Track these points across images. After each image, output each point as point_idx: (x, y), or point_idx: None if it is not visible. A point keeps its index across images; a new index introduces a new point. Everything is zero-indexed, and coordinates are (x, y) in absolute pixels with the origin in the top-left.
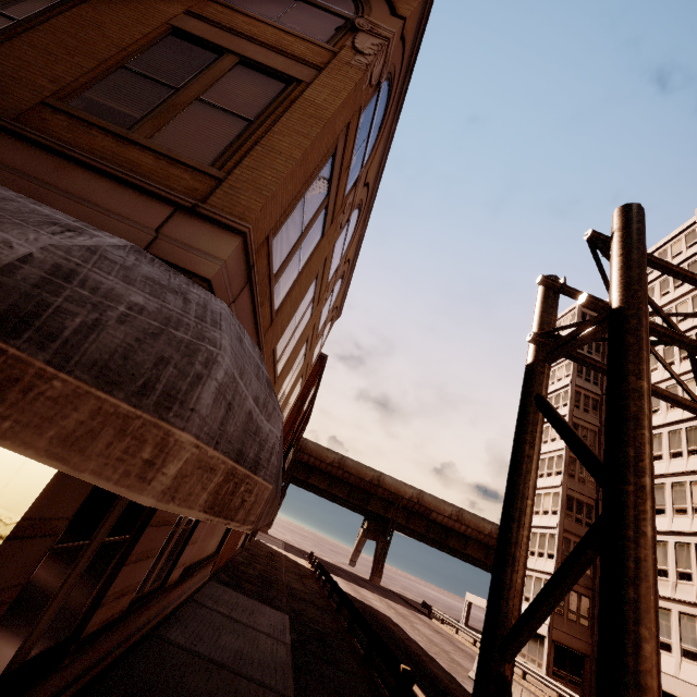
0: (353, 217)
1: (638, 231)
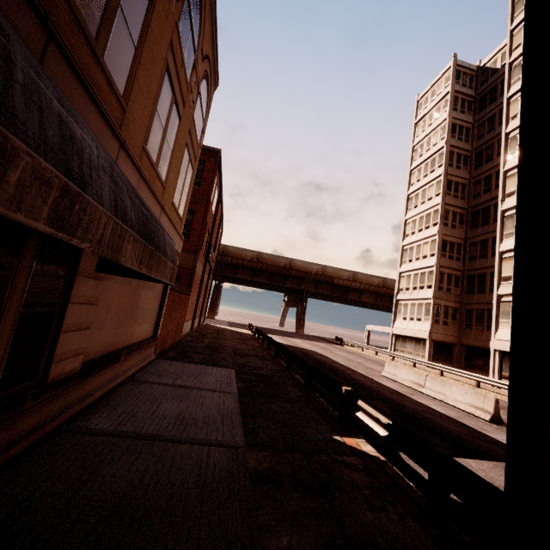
0: None
1: None
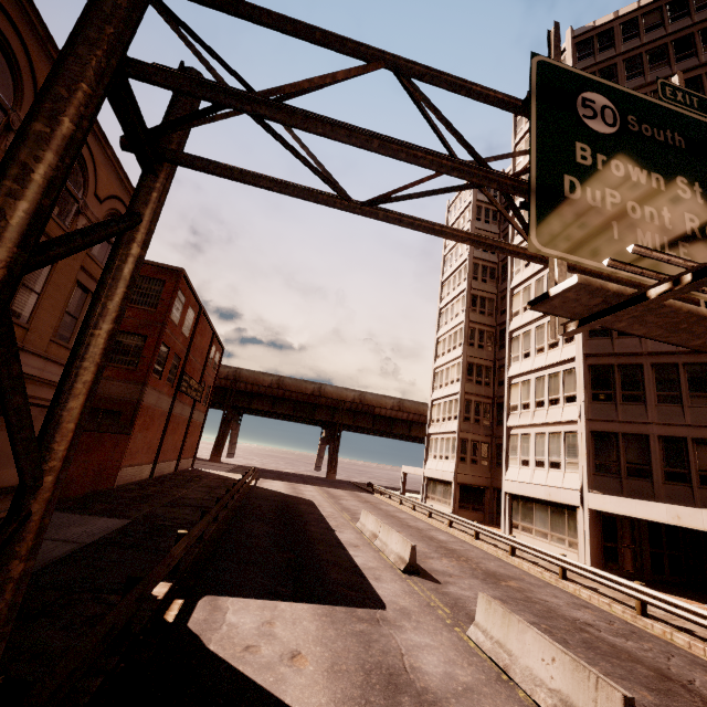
0: None
1: None
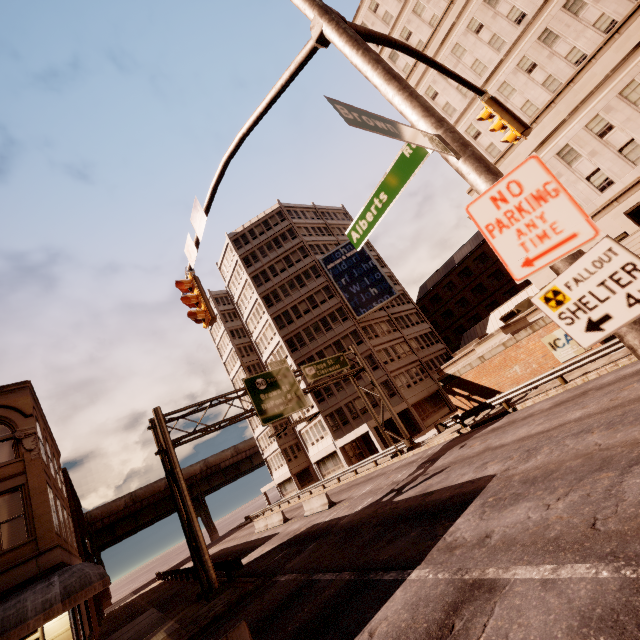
0: (47, 449)
1: (160, 419)
